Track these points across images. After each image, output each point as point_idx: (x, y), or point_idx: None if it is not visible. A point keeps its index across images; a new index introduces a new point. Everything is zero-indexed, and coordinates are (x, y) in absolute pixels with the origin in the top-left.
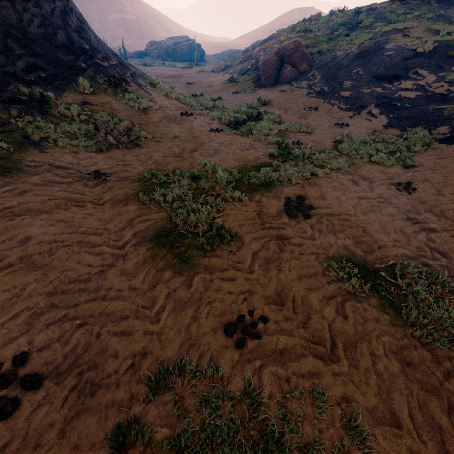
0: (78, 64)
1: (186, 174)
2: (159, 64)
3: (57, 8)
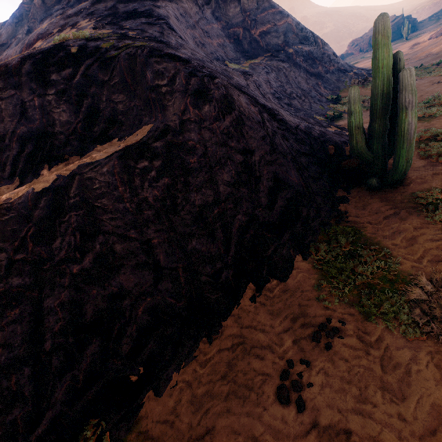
0: (340, 79)
1: (420, 103)
2: (363, 57)
3: (328, 56)
